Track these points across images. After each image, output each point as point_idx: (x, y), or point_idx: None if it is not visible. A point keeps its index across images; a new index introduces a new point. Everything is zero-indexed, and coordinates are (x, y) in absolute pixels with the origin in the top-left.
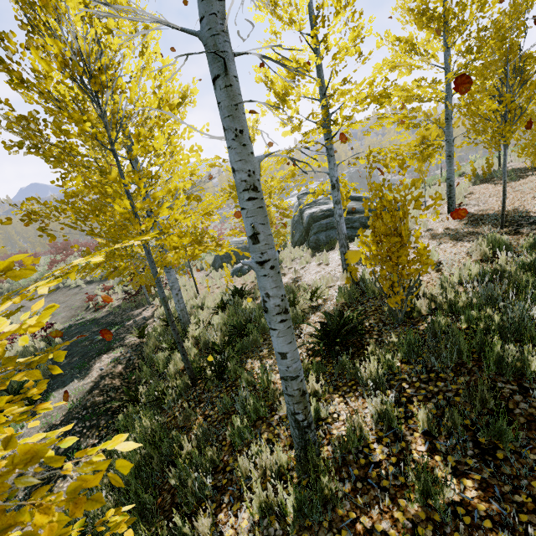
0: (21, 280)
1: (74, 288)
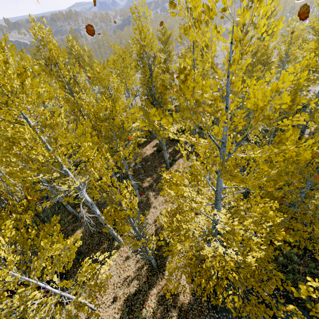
0: None
1: None
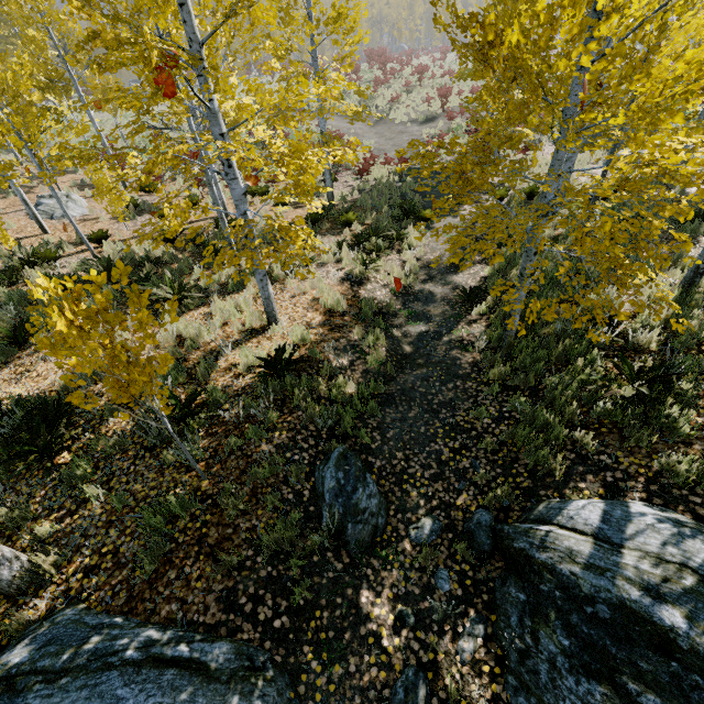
0: (347, 97)
1: (399, 125)
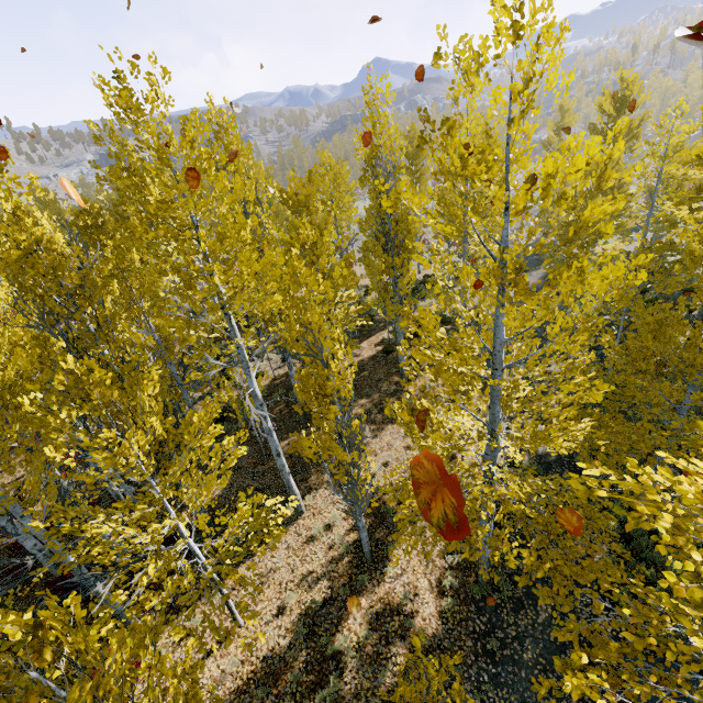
0: None
1: None
